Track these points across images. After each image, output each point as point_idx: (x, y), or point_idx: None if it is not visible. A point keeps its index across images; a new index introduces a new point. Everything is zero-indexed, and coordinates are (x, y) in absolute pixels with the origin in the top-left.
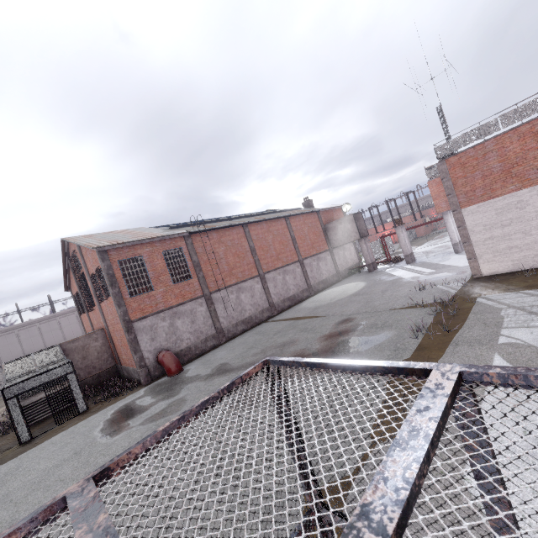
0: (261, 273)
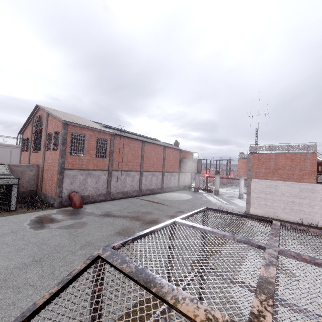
0: (141, 170)
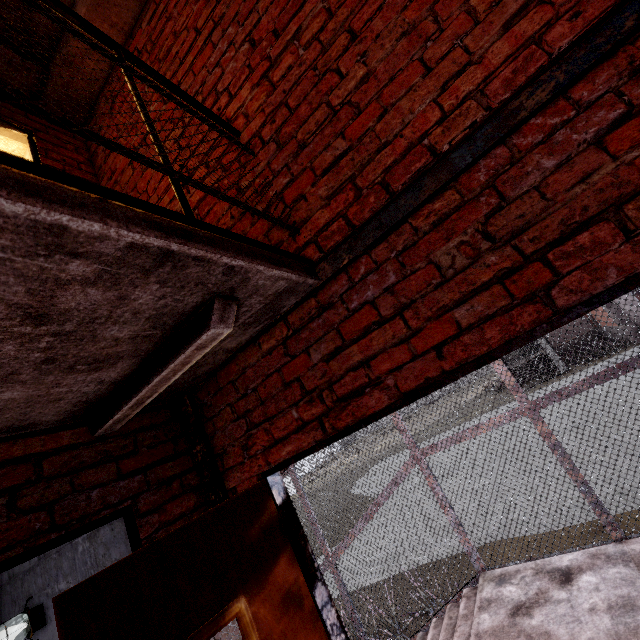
0: None
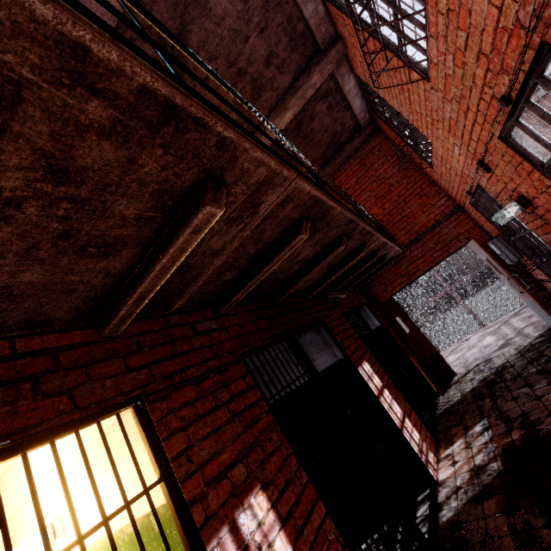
0: None
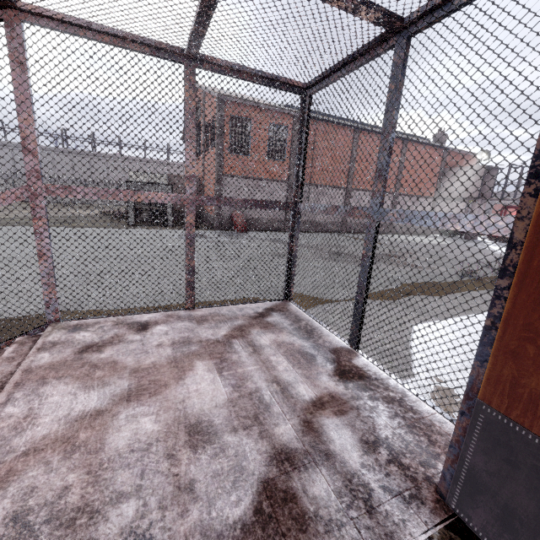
0: (349, 187)
